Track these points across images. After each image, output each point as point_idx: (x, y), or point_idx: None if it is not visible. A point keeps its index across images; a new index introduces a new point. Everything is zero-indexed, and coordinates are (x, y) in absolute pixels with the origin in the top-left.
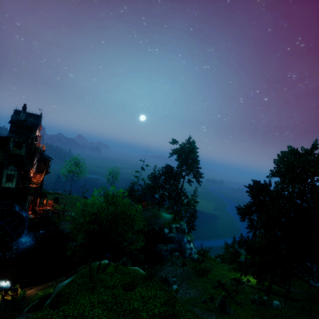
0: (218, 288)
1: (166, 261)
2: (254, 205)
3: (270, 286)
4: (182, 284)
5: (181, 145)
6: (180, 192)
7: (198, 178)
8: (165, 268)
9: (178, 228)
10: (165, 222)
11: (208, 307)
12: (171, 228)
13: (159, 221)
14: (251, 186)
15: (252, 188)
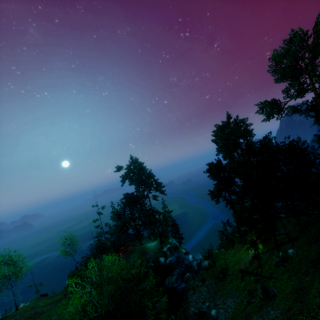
0: (244, 277)
1: (186, 293)
2: (220, 184)
3: (276, 241)
4: (217, 303)
5: (127, 168)
6: (151, 212)
7: (160, 189)
8: (191, 301)
9: (170, 248)
10: (155, 251)
11: (256, 305)
12: (164, 253)
13: (149, 255)
14: (209, 170)
15: (211, 171)
